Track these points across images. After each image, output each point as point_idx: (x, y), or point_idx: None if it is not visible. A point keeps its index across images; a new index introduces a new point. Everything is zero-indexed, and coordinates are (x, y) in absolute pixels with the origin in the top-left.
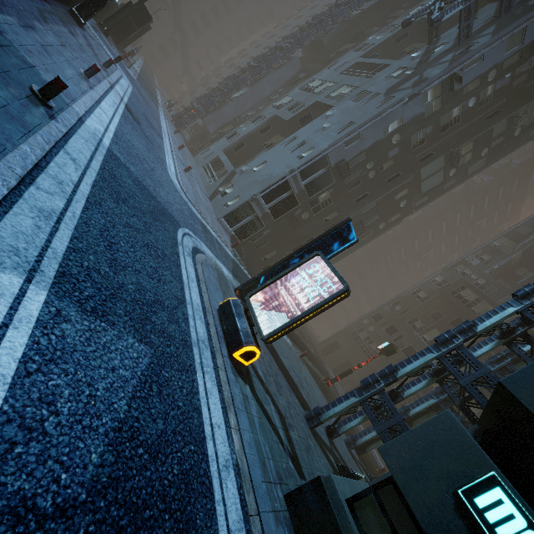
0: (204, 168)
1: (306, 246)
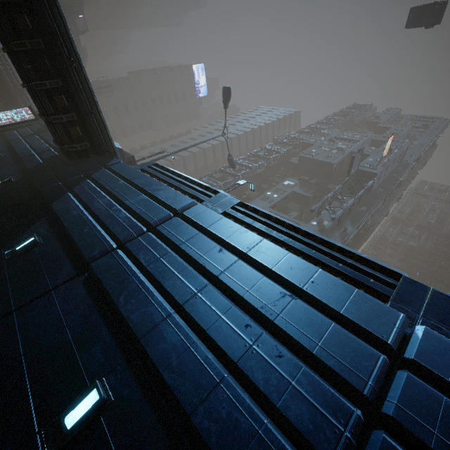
0: None
1: None
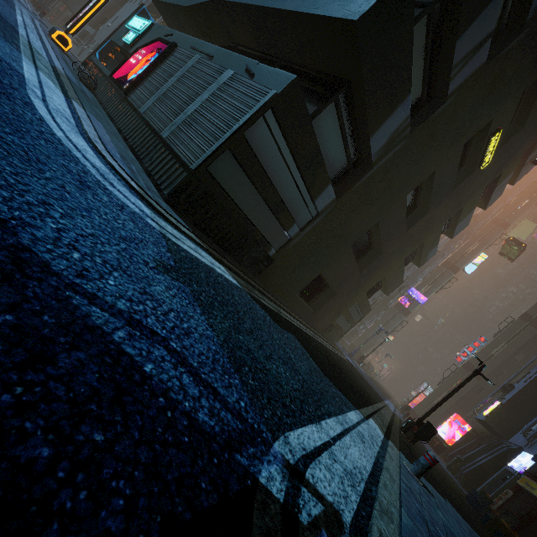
0: (74, 43)
1: (119, 26)
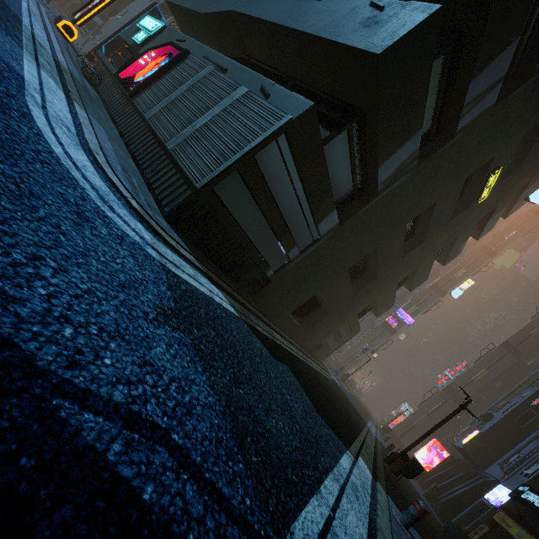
0: (80, 32)
1: (129, 22)
